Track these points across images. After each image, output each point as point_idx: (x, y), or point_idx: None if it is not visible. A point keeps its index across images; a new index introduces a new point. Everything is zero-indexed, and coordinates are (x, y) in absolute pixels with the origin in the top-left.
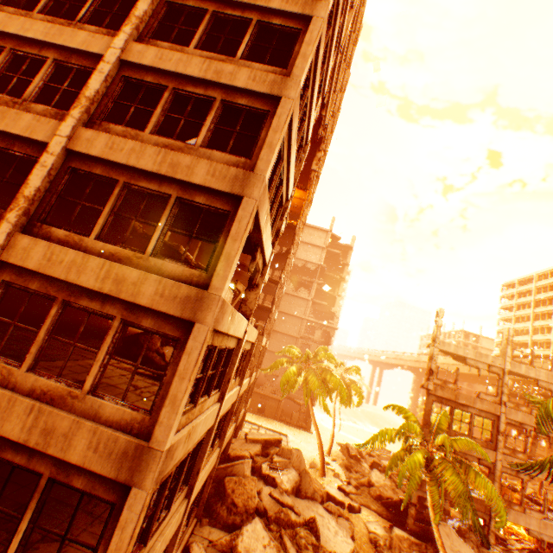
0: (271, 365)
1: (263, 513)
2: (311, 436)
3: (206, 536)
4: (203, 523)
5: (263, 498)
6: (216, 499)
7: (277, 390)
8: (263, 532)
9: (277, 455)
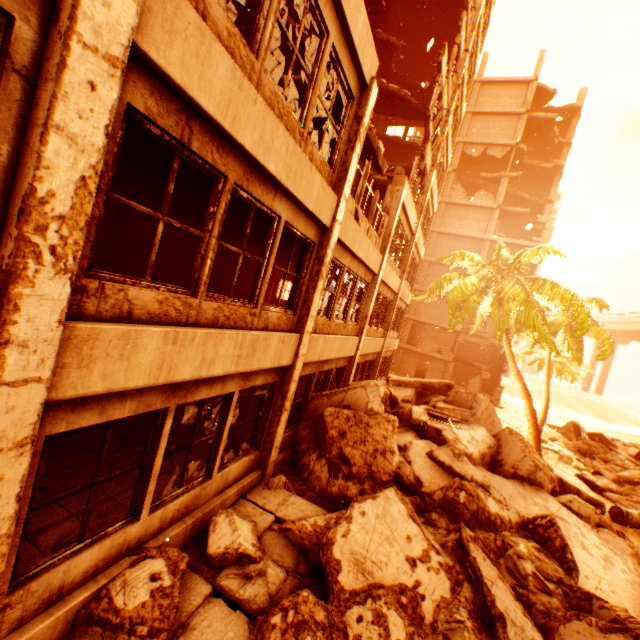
0: (430, 286)
1: (412, 488)
2: (501, 412)
3: (273, 508)
4: (272, 483)
5: (414, 459)
6: (309, 448)
7: (443, 349)
8: (409, 527)
9: (445, 403)
